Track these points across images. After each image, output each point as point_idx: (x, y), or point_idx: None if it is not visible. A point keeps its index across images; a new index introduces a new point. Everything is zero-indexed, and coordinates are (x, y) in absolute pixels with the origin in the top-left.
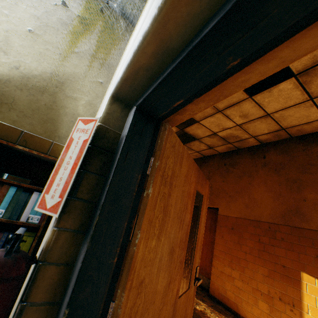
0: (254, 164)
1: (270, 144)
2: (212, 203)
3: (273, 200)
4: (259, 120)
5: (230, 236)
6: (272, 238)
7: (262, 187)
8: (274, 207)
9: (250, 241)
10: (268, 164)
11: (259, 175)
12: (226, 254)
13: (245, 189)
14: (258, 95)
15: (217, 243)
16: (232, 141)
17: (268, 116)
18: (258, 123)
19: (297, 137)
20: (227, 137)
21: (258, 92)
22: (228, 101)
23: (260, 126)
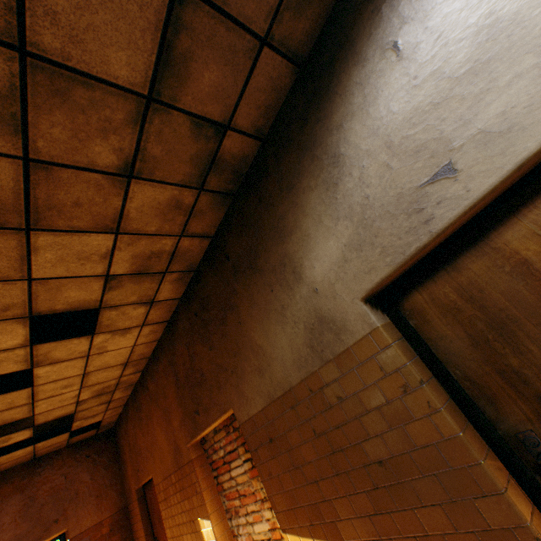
0: (147, 400)
1: (145, 370)
2: (148, 473)
3: (167, 441)
4: (89, 377)
5: (168, 511)
6: (180, 491)
7: (159, 428)
8: (170, 451)
9: (176, 506)
10: (152, 397)
11: (153, 413)
12: (174, 540)
13: (154, 437)
14: (37, 382)
15: (166, 530)
16: (112, 388)
17: (88, 373)
18: (96, 376)
19: (151, 356)
20: (99, 392)
21: (33, 382)
22: (21, 398)
23: (104, 375)
